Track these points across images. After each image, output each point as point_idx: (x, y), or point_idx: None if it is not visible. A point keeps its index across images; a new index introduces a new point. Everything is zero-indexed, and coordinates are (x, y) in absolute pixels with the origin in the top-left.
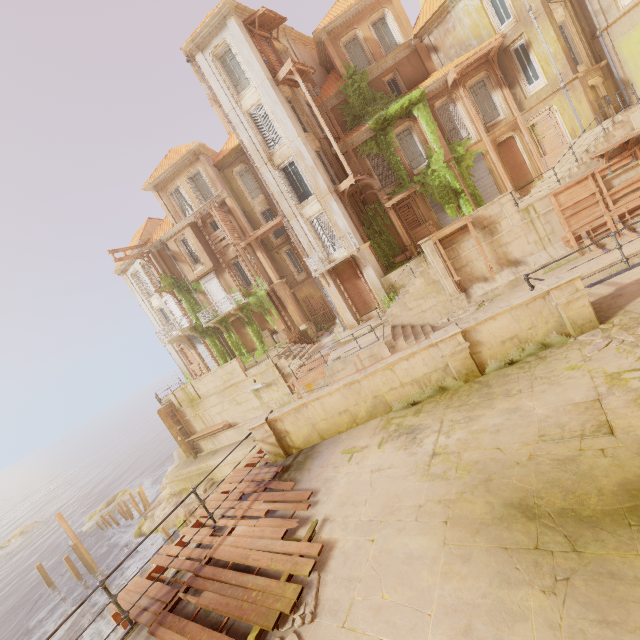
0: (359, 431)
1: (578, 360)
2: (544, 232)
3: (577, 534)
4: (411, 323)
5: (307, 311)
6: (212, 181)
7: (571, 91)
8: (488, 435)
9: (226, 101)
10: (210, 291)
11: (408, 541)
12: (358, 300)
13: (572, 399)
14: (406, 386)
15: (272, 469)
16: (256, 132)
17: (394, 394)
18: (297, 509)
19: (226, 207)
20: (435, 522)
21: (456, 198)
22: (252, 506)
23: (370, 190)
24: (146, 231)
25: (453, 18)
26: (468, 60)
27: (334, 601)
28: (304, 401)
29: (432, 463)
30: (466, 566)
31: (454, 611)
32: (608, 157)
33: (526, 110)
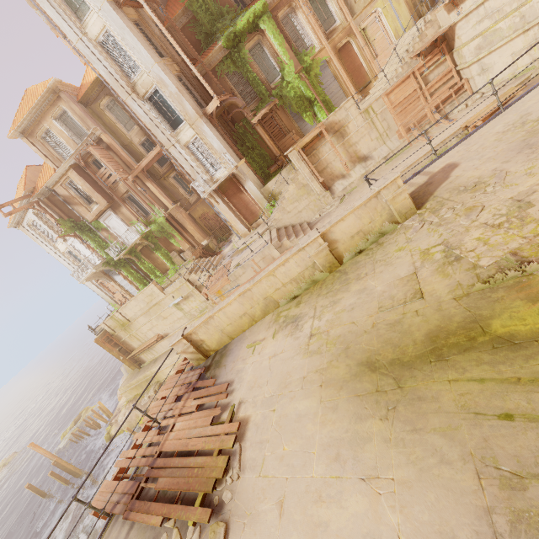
0: (258, 327)
1: (403, 242)
2: (382, 129)
3: (401, 375)
4: (292, 223)
5: (205, 228)
6: (81, 119)
7: None
8: (346, 313)
9: (69, 31)
10: (112, 227)
11: (297, 405)
12: (246, 211)
13: (399, 275)
14: (287, 285)
15: (196, 372)
16: (111, 62)
17: (279, 293)
18: (219, 399)
19: (104, 144)
20: (314, 387)
21: (311, 106)
22: (185, 405)
23: (235, 109)
24: (28, 180)
25: None
26: None
27: (252, 460)
28: (210, 314)
29: (310, 343)
30: (335, 414)
31: (329, 446)
32: (423, 55)
33: (357, 14)
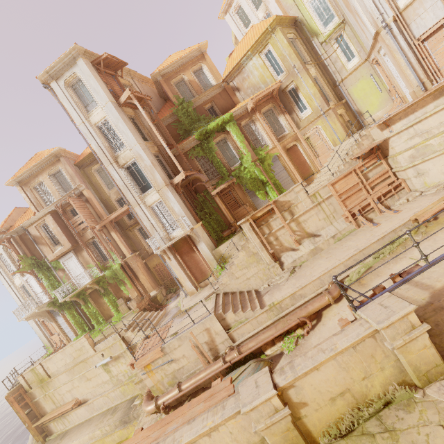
0: None
1: None
2: (329, 211)
3: None
4: (239, 289)
5: (158, 277)
6: (71, 177)
7: (328, 116)
8: None
9: (77, 117)
10: (69, 268)
11: None
12: (196, 270)
13: None
14: None
15: None
16: (103, 140)
17: None
18: None
19: (84, 197)
20: None
21: (263, 186)
22: None
23: (199, 182)
24: (10, 219)
25: (247, 71)
26: (259, 95)
27: None
28: None
29: None
30: None
31: None
32: (362, 158)
33: (302, 128)
